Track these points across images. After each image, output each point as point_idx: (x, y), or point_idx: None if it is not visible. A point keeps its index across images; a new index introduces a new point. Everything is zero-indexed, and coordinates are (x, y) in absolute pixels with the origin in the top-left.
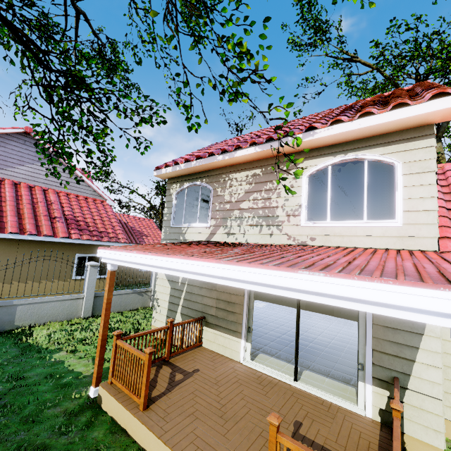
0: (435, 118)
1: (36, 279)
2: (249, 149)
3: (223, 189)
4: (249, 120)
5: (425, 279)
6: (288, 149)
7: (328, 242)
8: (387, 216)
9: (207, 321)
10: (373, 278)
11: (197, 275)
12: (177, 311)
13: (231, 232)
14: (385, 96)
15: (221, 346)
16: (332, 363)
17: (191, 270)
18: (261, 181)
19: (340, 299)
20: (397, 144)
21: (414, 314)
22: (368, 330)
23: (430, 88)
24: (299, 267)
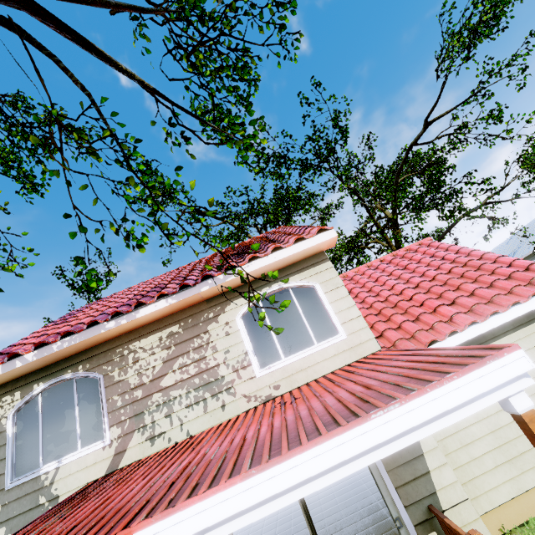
0: (324, 247)
1: None
2: (159, 303)
3: (122, 369)
4: (106, 276)
5: (464, 362)
6: (209, 293)
7: (294, 382)
8: (331, 333)
9: None
10: (441, 381)
11: (203, 534)
12: None
13: (157, 433)
14: (265, 237)
15: None
16: None
17: (192, 533)
18: (183, 339)
19: (425, 424)
20: (307, 269)
21: (484, 399)
22: (380, 466)
23: (307, 227)
24: (363, 412)
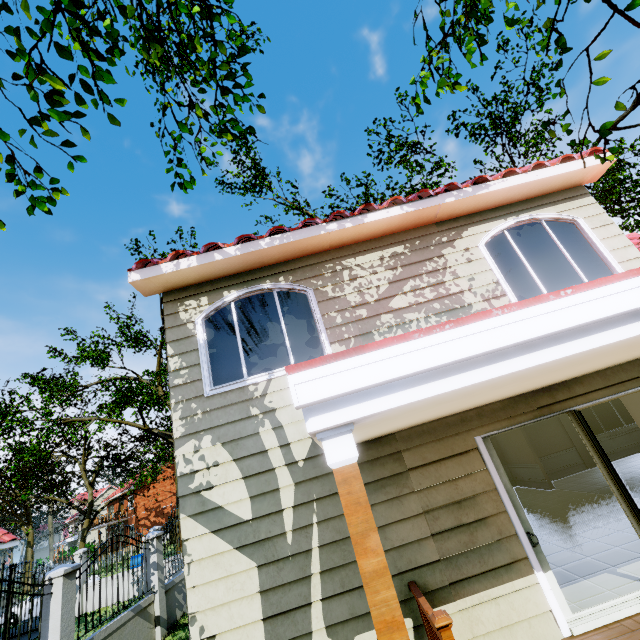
0: (588, 177)
1: None
2: (392, 210)
3: (336, 286)
4: None
5: None
6: (447, 210)
7: None
8: (604, 273)
9: (427, 590)
10: None
11: None
12: (313, 629)
13: None
14: None
15: (497, 633)
16: (592, 543)
17: None
18: (412, 261)
19: None
20: (564, 202)
21: None
22: None
23: None
24: None
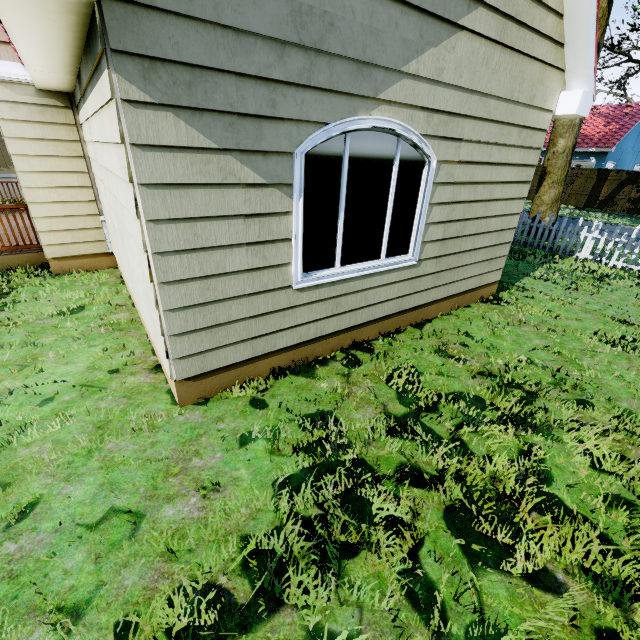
0: None
1: (1, 164)
2: None
3: None
4: None
5: None
6: None
7: None
8: None
9: None
10: None
11: None
12: None
13: None
14: None
15: None
16: None
17: None
18: None
19: None
20: None
21: None
22: None
23: None
24: None
